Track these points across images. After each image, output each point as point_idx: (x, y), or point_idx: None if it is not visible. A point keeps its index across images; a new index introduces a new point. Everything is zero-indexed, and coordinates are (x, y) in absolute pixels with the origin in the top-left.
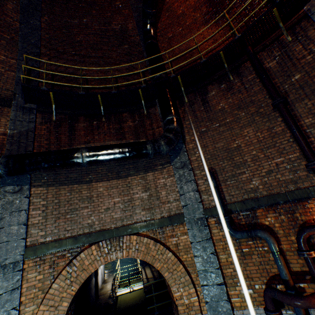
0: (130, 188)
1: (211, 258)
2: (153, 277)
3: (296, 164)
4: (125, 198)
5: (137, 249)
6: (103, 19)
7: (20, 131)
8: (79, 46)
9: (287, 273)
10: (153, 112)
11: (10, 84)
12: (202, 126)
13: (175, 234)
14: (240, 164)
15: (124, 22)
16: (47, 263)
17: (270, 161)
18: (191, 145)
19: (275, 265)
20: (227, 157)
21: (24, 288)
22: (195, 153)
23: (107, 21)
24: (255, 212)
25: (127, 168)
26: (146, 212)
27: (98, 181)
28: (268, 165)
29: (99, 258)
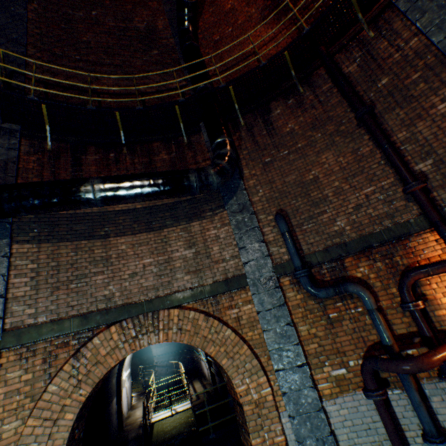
0: (166, 244)
1: (287, 331)
2: (206, 391)
3: (391, 193)
4: (160, 258)
5: (179, 329)
6: (120, 13)
7: None
8: (86, 48)
9: (390, 337)
10: (197, 141)
11: None
12: (265, 155)
13: (235, 304)
14: (319, 200)
15: (151, 19)
16: (40, 355)
17: (358, 192)
18: (251, 182)
19: (374, 329)
20: (301, 193)
21: (1, 395)
22: (257, 192)
23: (127, 16)
24: (342, 262)
25: (162, 217)
26: (192, 277)
27: (118, 235)
28: (356, 198)
29: (123, 345)
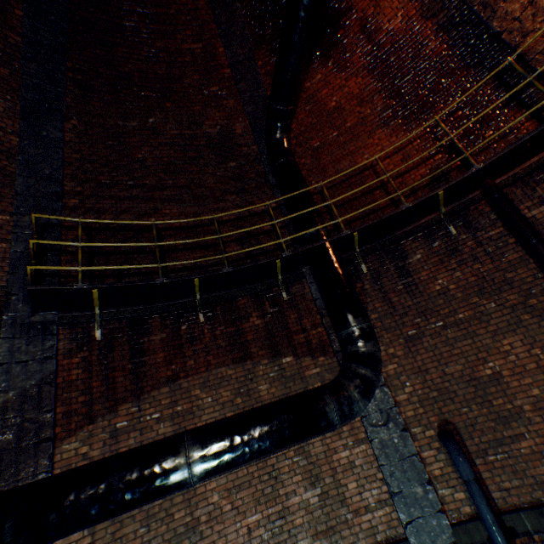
0: (277, 481)
1: None
2: None
3: None
4: (271, 511)
5: None
6: (186, 117)
7: (23, 390)
8: (141, 168)
9: None
10: (299, 294)
11: None
12: (406, 324)
13: None
14: (508, 414)
15: (226, 121)
16: None
17: None
18: (390, 366)
19: None
20: (476, 397)
21: None
22: (402, 386)
23: (194, 120)
24: None
25: None
26: (322, 543)
27: None
28: None
29: None
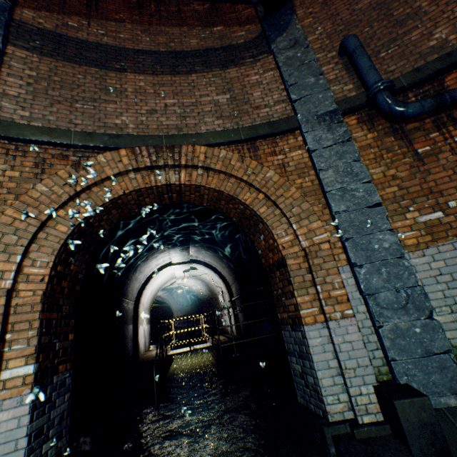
0: (194, 89)
1: (353, 169)
2: (228, 338)
3: None
4: (186, 101)
5: (206, 172)
6: None
7: None
8: None
9: None
10: None
11: None
12: None
13: (279, 151)
14: (406, 18)
15: None
16: (31, 158)
17: None
18: (307, 21)
19: None
20: (379, 16)
21: None
22: (314, 31)
23: None
24: (441, 83)
25: (190, 63)
26: (224, 122)
27: (136, 72)
28: None
29: (134, 177)
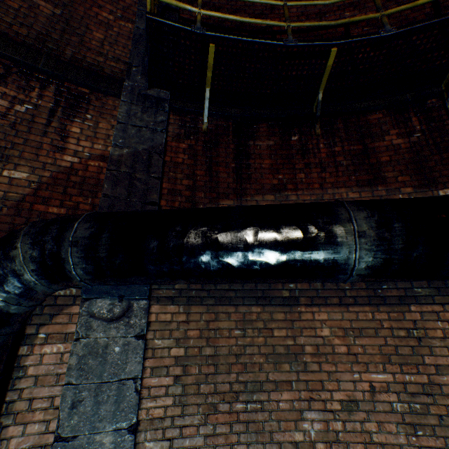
0: (420, 344)
1: None
2: None
3: None
4: (408, 379)
5: None
6: None
7: (135, 151)
8: None
9: None
10: None
11: (121, 47)
12: None
13: None
14: None
15: None
16: None
17: None
18: None
19: None
20: None
21: None
22: None
23: None
24: None
25: None
26: None
27: (313, 303)
28: None
29: None
